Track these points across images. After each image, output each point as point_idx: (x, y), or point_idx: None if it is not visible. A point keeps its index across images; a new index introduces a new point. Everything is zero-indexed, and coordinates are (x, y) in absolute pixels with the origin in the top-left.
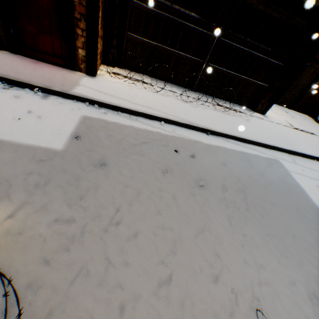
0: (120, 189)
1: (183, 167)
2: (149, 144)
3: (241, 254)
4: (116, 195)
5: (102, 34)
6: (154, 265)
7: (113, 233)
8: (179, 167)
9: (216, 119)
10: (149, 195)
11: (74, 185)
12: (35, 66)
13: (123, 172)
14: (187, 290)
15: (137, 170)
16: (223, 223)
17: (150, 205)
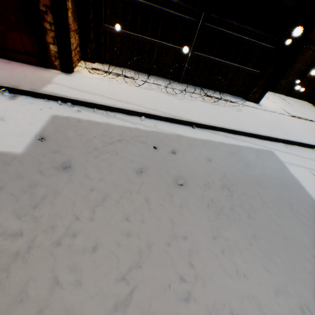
0: (84, 193)
1: (161, 165)
2: (125, 141)
3: (220, 262)
4: (77, 201)
5: (77, 28)
6: (112, 282)
7: (67, 246)
8: (157, 165)
9: (203, 111)
10: (117, 198)
11: (29, 192)
12: (6, 65)
13: (90, 174)
14: (150, 311)
15: (106, 171)
16: (201, 226)
17: (117, 210)
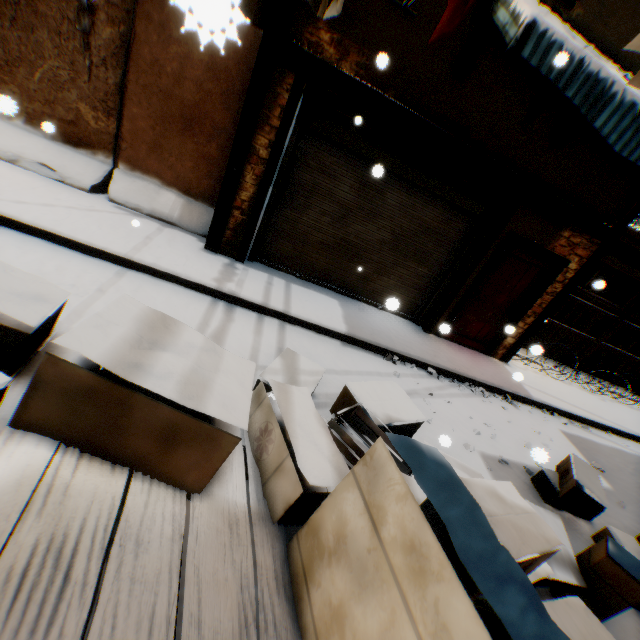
0: None
1: None
2: (637, 471)
3: None
4: None
5: None
6: None
7: None
8: None
9: (638, 422)
10: None
11: None
12: (467, 354)
13: None
14: None
15: None
16: None
17: None
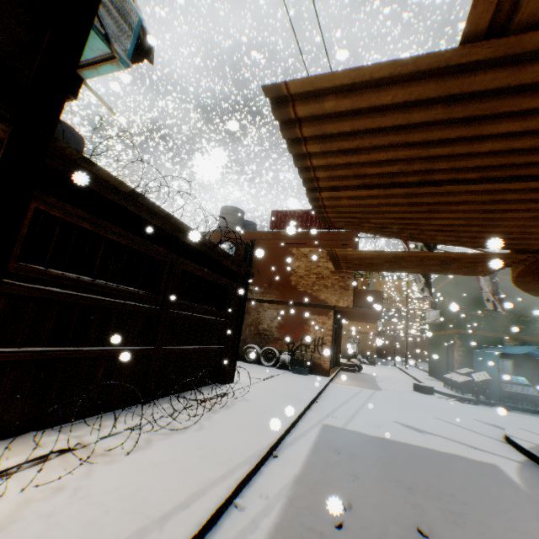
0: None
1: (387, 537)
2: None
3: None
4: None
5: None
6: None
7: None
8: None
9: (246, 424)
10: None
11: None
12: None
13: None
14: None
15: None
16: None
17: None
